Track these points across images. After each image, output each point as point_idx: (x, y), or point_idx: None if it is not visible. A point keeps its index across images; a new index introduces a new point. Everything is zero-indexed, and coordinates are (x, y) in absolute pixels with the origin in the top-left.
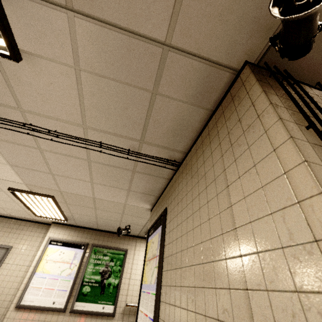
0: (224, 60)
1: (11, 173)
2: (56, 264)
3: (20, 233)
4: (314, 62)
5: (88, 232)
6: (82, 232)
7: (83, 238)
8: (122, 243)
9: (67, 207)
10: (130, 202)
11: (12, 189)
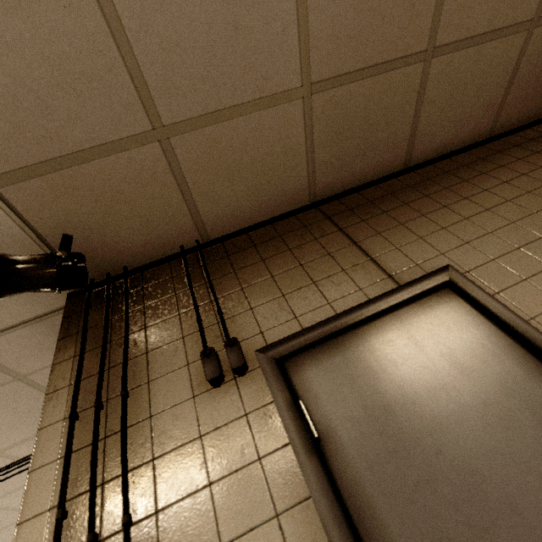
0: (44, 309)
1: None
2: None
3: None
4: (143, 242)
5: None
6: None
7: None
8: None
9: None
10: None
11: None
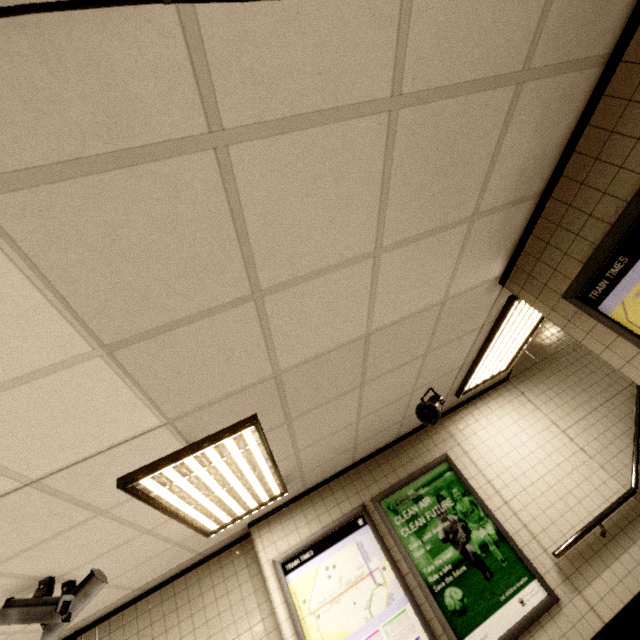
0: None
1: (114, 401)
2: (340, 603)
3: (192, 611)
4: None
5: (339, 484)
6: (330, 494)
7: (341, 504)
8: (424, 452)
9: (289, 436)
10: (458, 280)
11: (132, 478)
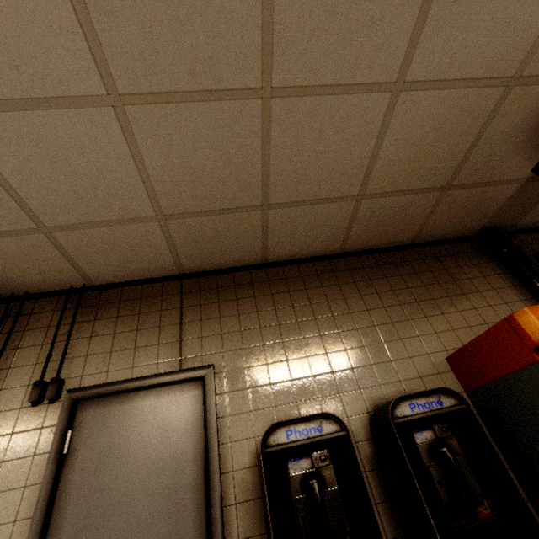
0: None
1: None
2: None
3: None
4: (39, 281)
5: None
6: None
7: None
8: None
9: None
10: None
11: None
